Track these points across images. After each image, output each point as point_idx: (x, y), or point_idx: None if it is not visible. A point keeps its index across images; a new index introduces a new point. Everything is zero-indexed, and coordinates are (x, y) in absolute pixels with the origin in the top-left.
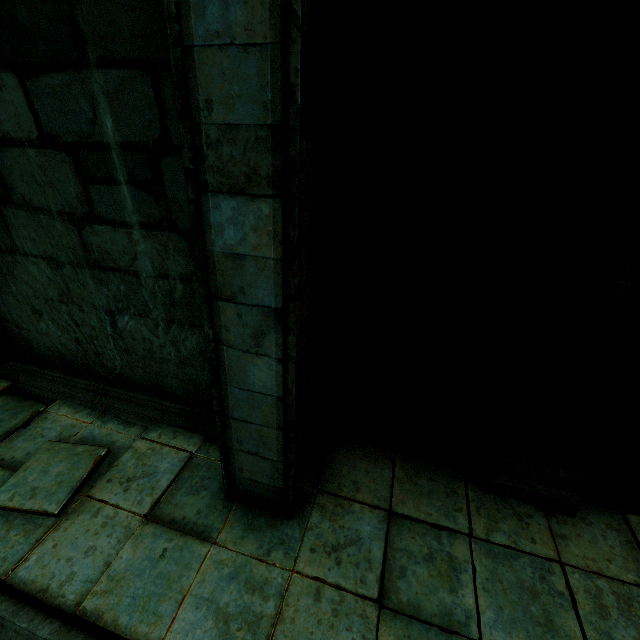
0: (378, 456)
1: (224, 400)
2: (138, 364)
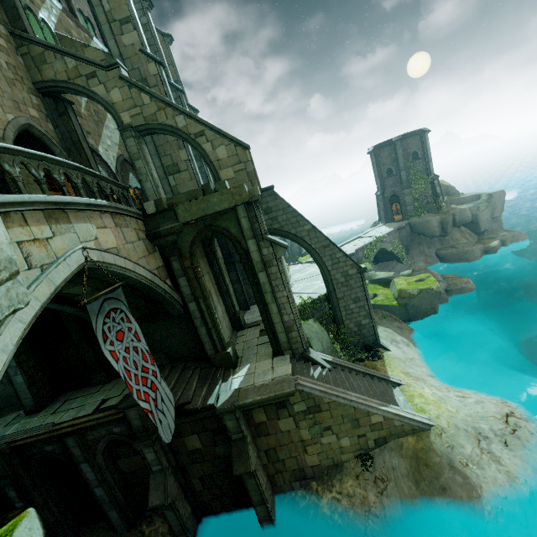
0: (72, 392)
1: (16, 388)
2: (4, 399)
